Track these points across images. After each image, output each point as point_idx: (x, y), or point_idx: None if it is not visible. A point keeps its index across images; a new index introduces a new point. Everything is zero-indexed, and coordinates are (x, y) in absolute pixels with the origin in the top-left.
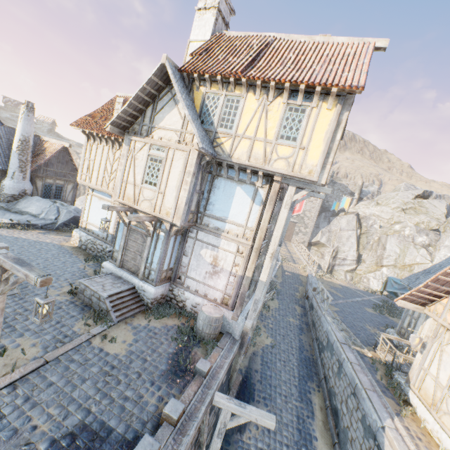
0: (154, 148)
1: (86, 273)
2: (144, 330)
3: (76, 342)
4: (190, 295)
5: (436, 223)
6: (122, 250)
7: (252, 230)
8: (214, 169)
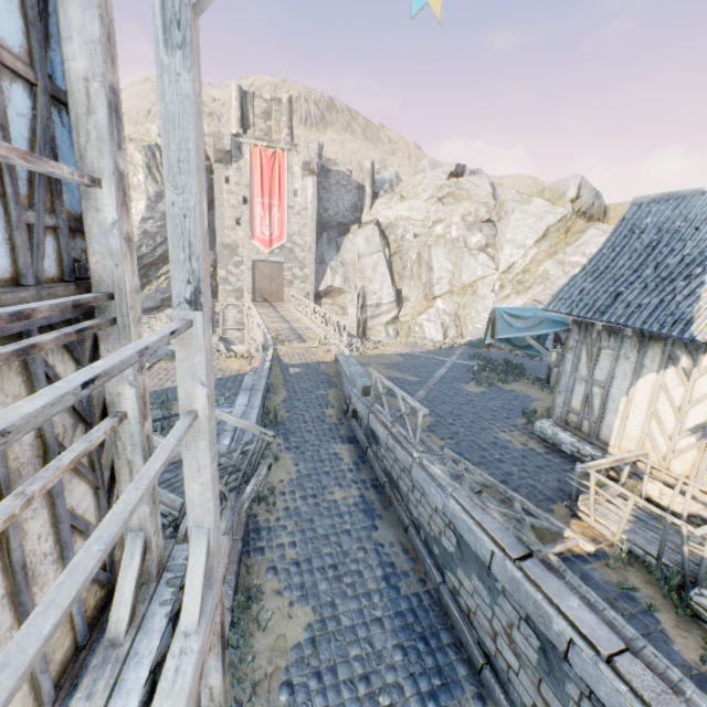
0: None
1: None
2: None
3: None
4: None
5: (486, 211)
6: None
7: None
8: None
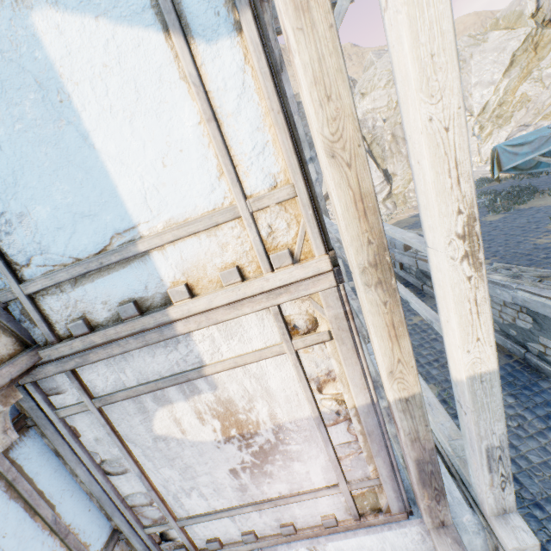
0: None
1: None
2: None
3: None
4: None
5: None
6: None
7: (288, 195)
8: None
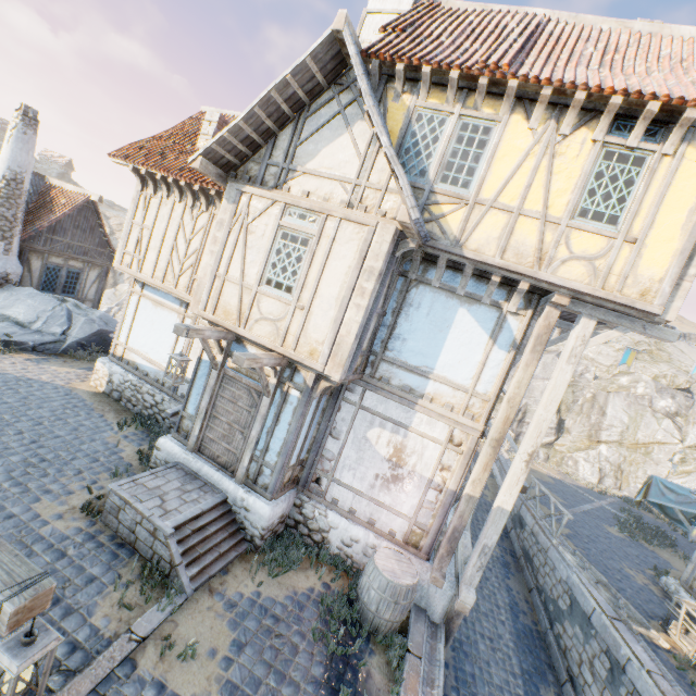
0: (292, 213)
1: (121, 455)
2: (251, 610)
3: (100, 670)
4: (338, 520)
5: (686, 380)
6: (203, 417)
7: (487, 400)
8: (413, 267)
